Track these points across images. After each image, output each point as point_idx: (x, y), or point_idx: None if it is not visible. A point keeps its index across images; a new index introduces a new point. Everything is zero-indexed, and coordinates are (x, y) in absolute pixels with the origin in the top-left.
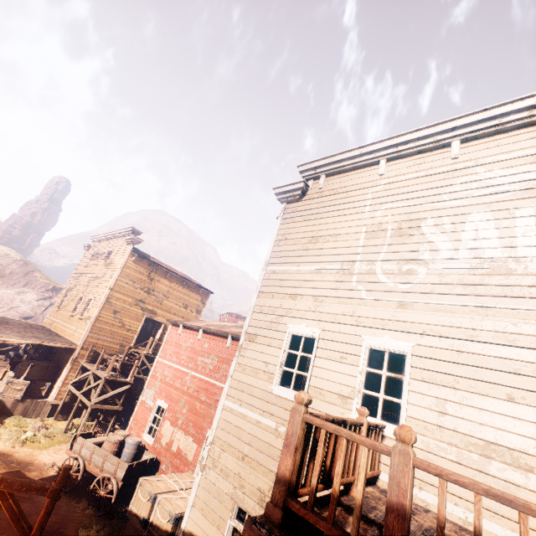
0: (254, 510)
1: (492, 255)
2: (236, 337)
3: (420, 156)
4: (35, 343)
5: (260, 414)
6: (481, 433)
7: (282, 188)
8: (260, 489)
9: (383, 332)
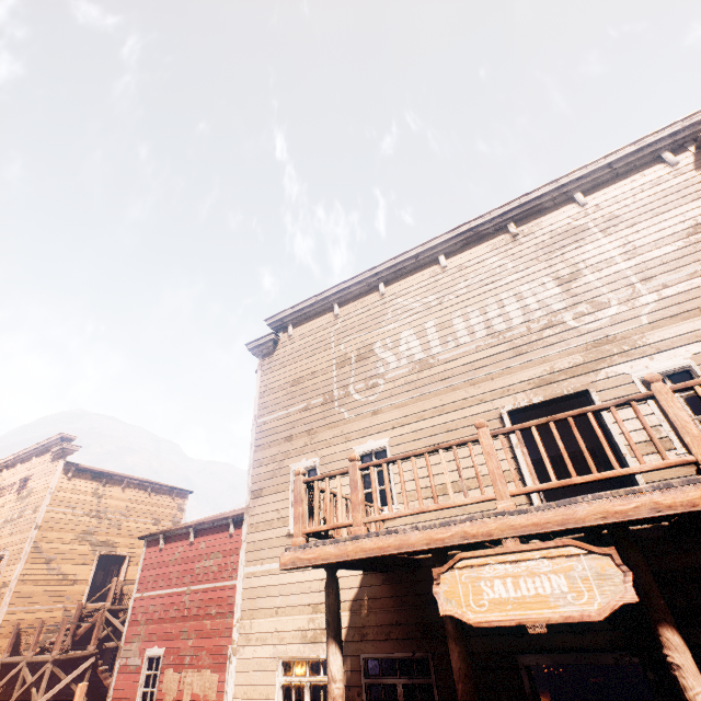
0: (299, 652)
1: (420, 358)
2: (239, 518)
3: (361, 296)
4: None
5: None
6: (440, 480)
7: (254, 342)
8: (300, 629)
9: (367, 438)
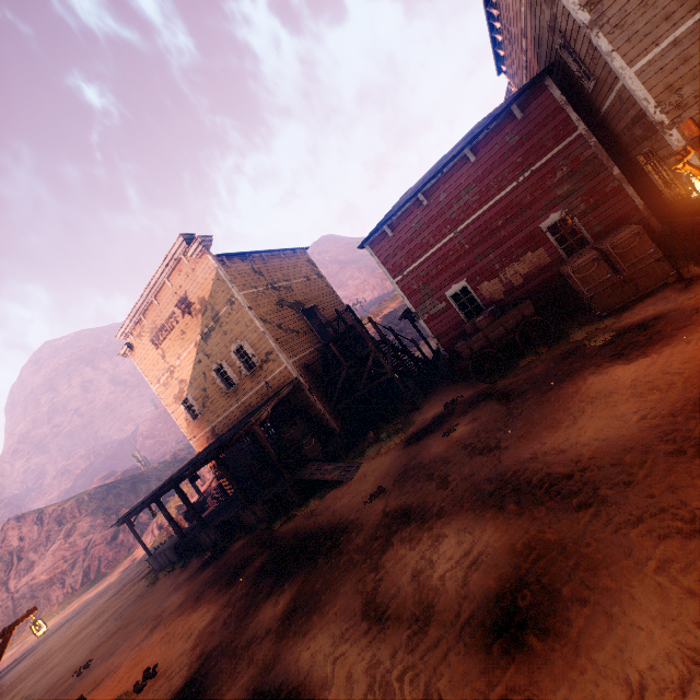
0: None
1: None
2: (473, 143)
3: None
4: (276, 401)
5: (694, 15)
6: None
7: None
8: None
9: None
